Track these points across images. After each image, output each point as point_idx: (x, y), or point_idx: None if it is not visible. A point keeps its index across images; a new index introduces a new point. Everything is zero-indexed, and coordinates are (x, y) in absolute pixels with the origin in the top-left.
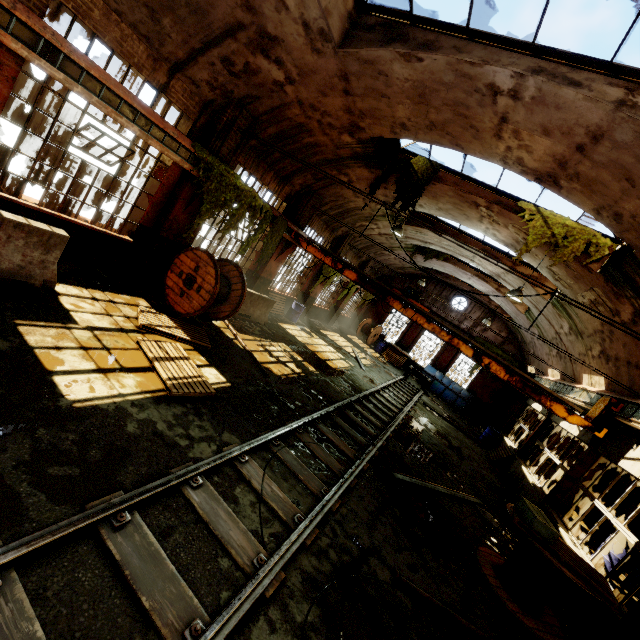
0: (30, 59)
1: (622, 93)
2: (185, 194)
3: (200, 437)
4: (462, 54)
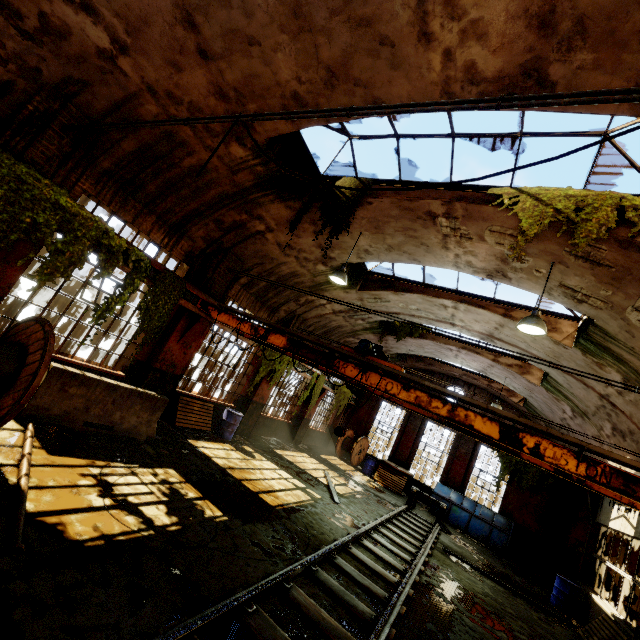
0: None
1: None
2: None
3: None
4: None
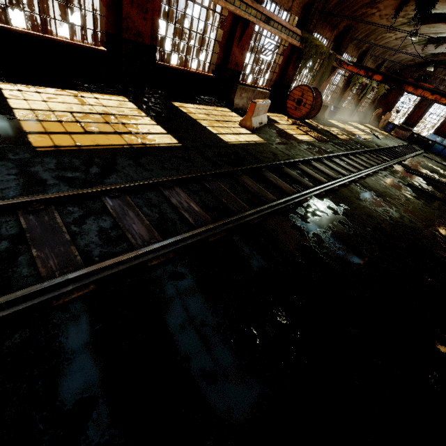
0: (264, 27)
1: None
2: (293, 59)
3: (333, 150)
4: None
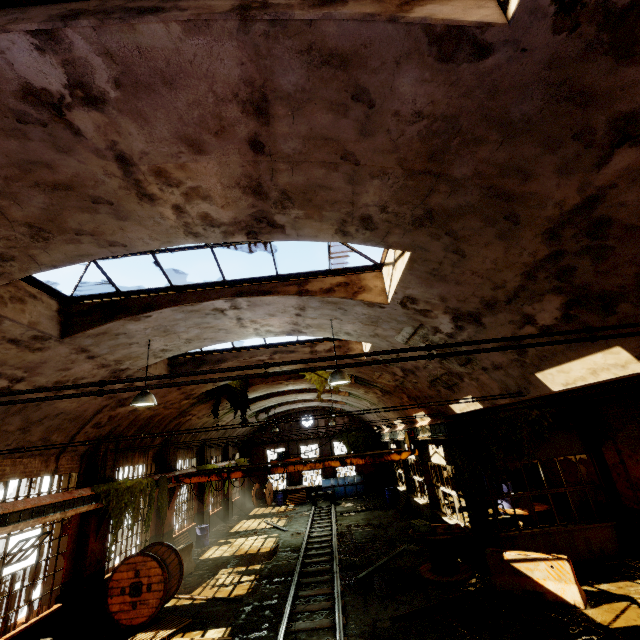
0: None
1: (309, 348)
2: (93, 526)
3: None
4: (239, 358)
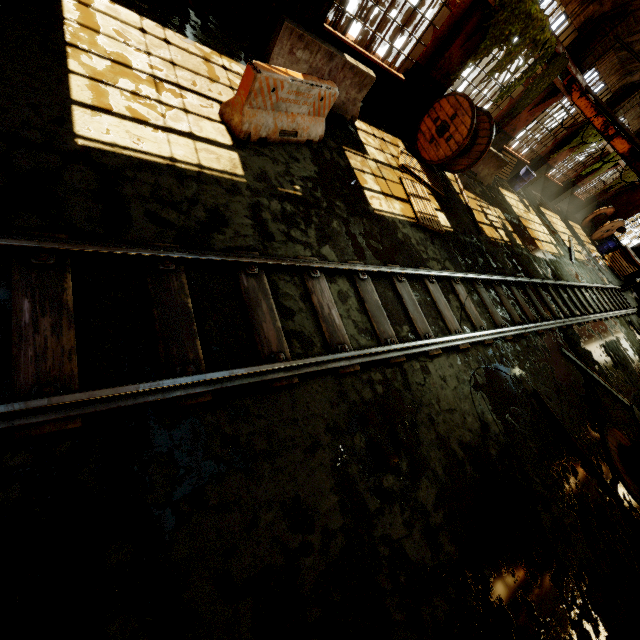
0: None
1: None
2: (469, 27)
3: (433, 257)
4: None
